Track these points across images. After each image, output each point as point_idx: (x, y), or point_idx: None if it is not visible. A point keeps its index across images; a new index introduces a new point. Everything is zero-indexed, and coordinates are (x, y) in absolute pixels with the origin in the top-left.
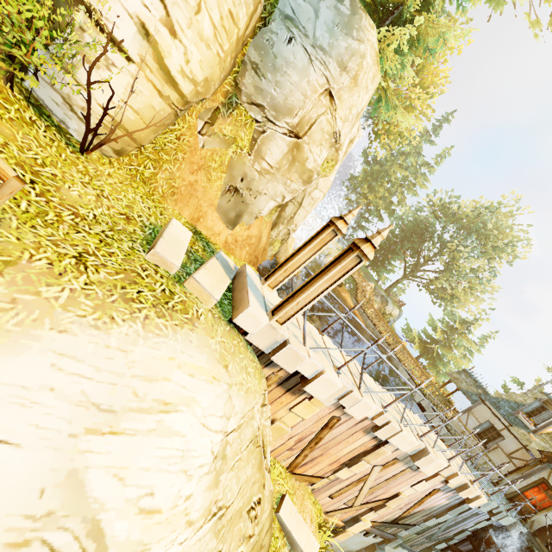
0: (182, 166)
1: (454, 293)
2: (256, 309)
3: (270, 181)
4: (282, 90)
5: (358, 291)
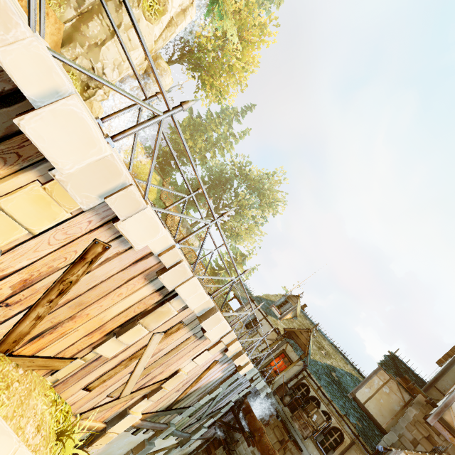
0: None
1: (239, 232)
2: None
3: None
4: None
5: (168, 215)
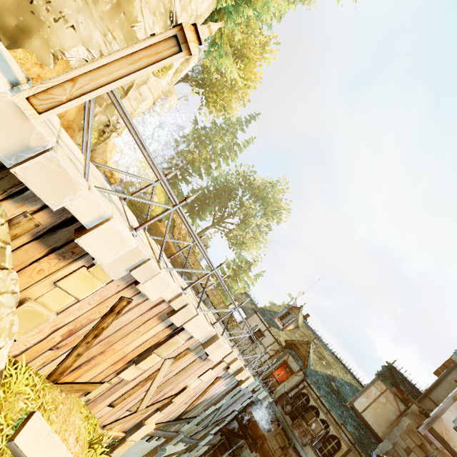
0: None
1: (244, 240)
2: None
3: (82, 11)
4: None
5: (175, 228)
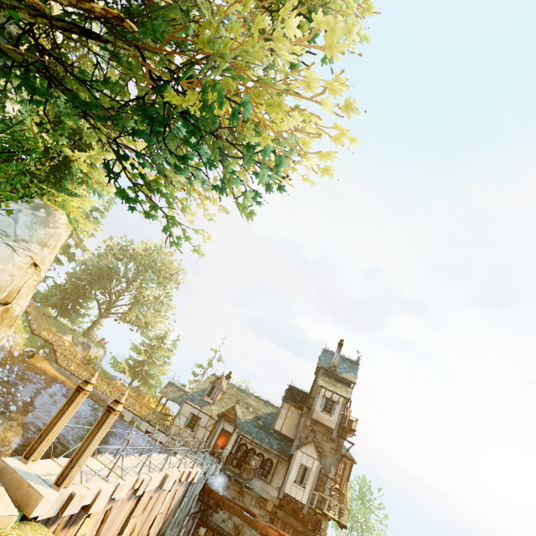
0: None
1: (147, 320)
2: (47, 493)
3: None
4: None
5: (57, 353)
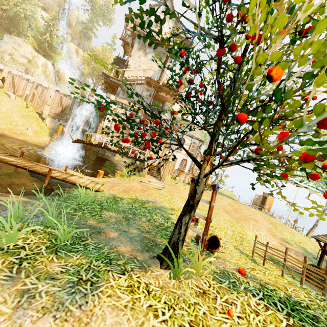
0: None
1: None
2: None
3: (9, 64)
4: (3, 49)
5: None
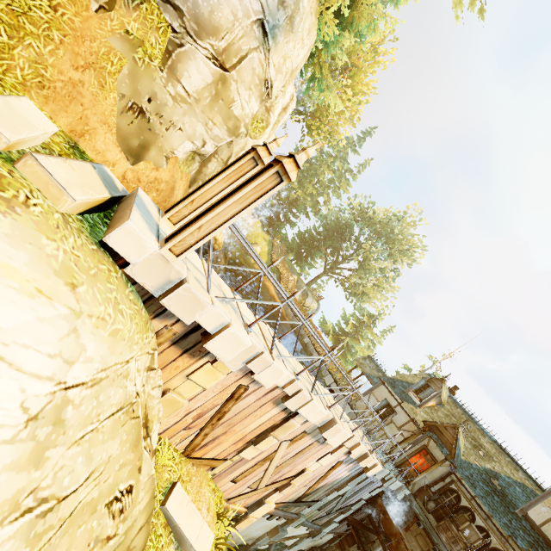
0: (59, 51)
1: (365, 290)
2: (140, 227)
3: (187, 113)
4: None
5: (281, 281)
